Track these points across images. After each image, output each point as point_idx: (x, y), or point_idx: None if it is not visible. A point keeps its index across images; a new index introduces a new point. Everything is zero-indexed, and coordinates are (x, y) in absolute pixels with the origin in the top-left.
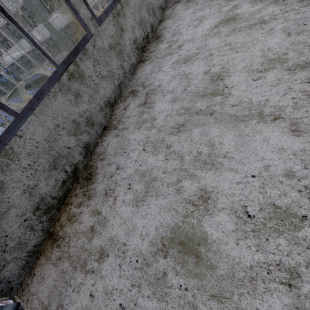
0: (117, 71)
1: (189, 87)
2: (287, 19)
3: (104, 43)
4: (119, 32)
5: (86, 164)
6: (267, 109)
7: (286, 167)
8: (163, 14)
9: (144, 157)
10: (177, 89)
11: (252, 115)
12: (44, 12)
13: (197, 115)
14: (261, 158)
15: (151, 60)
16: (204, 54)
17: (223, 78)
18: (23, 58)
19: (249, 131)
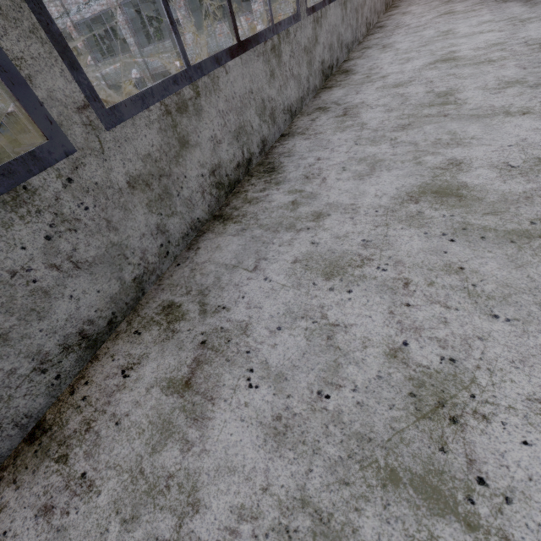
0: (141, 242)
1: (335, 393)
2: None
3: (115, 172)
4: (175, 147)
5: None
6: None
7: None
8: (292, 122)
9: None
10: (296, 379)
11: None
12: (95, 53)
13: None
14: None
15: (244, 224)
16: (383, 271)
17: (458, 417)
18: None
19: None
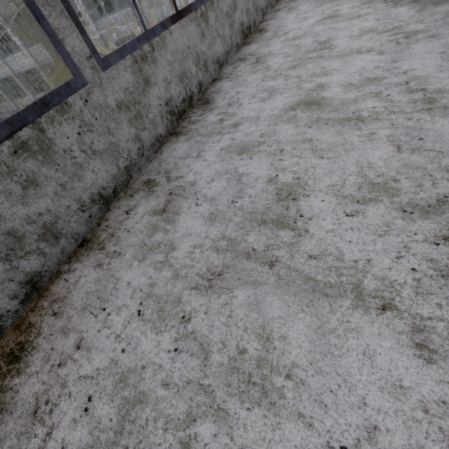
0: (127, 144)
1: (240, 200)
2: (395, 124)
3: (109, 98)
4: (142, 85)
5: (23, 318)
6: (369, 281)
7: (410, 442)
8: (221, 70)
9: (134, 332)
10: (221, 198)
11: (343, 287)
12: None
13: (247, 260)
14: (361, 401)
15: (190, 135)
16: (270, 147)
17: (296, 197)
18: (7, 80)
19: (338, 322)
